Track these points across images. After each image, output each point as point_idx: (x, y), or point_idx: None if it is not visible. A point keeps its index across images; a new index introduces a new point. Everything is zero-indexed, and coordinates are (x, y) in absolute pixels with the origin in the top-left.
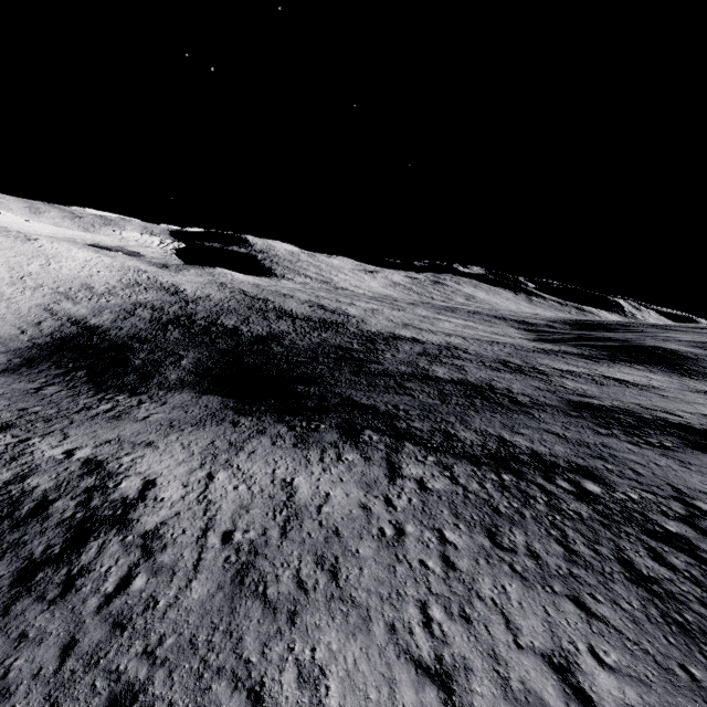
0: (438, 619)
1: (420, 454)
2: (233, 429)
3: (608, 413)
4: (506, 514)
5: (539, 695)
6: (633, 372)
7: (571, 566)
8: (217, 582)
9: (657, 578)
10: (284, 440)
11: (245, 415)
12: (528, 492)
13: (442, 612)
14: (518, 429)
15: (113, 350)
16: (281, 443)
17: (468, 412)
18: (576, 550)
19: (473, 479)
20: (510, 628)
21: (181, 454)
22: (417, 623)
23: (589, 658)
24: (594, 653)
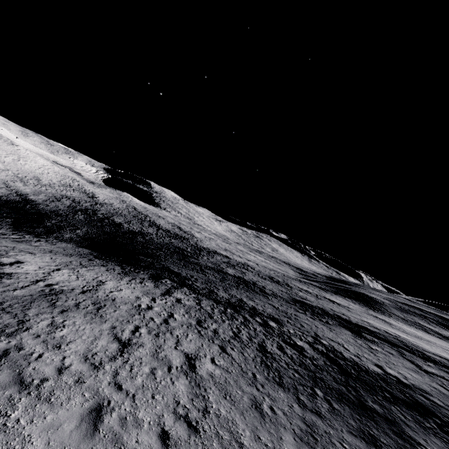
0: (141, 332)
1: (188, 292)
2: (88, 261)
3: (310, 307)
4: (215, 319)
5: (170, 360)
6: (343, 300)
7: (232, 339)
8: (31, 293)
9: (273, 353)
10: (114, 270)
11: (100, 259)
12: (236, 317)
13: (146, 331)
14: (254, 299)
15: (36, 215)
16: (111, 271)
17: (232, 288)
18: (240, 336)
19: (209, 306)
20: (177, 343)
21: (48, 260)
22: (129, 330)
23: (208, 360)
24: (213, 359)
